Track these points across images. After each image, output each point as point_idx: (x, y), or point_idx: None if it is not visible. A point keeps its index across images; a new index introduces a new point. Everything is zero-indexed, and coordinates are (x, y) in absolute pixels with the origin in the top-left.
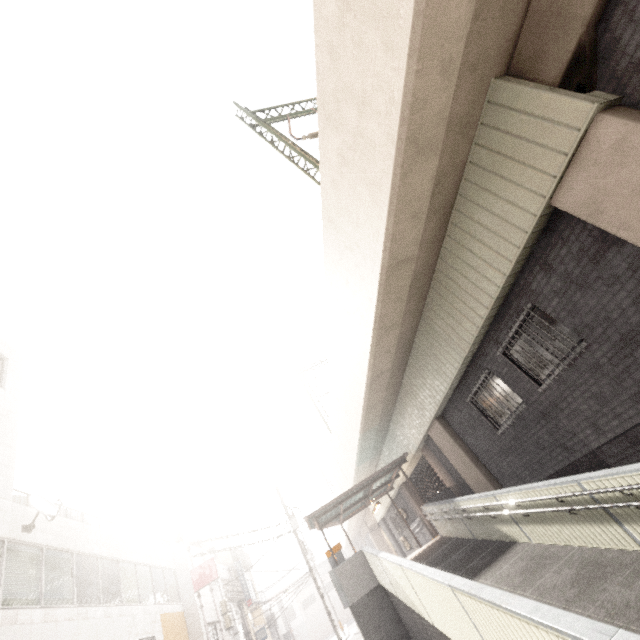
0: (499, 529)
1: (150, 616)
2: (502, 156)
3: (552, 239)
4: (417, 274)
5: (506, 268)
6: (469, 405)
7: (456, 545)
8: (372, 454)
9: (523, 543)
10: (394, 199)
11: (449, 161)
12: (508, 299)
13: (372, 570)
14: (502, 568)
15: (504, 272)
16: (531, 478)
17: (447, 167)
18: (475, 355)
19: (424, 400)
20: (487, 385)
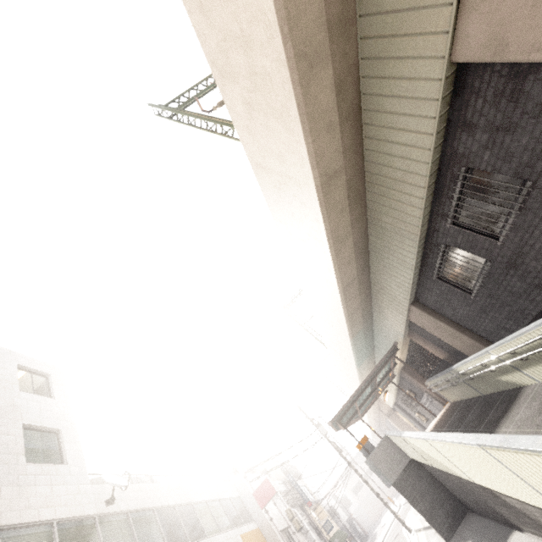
0: (503, 380)
1: (232, 539)
2: (389, 37)
3: (464, 97)
4: (350, 182)
5: (429, 143)
6: (437, 282)
7: (467, 406)
8: (367, 353)
9: (530, 385)
10: (304, 119)
11: (342, 65)
12: (440, 172)
13: (401, 449)
14: (519, 413)
15: (428, 147)
16: (516, 326)
17: (342, 71)
18: (427, 235)
19: (395, 292)
20: (447, 258)
